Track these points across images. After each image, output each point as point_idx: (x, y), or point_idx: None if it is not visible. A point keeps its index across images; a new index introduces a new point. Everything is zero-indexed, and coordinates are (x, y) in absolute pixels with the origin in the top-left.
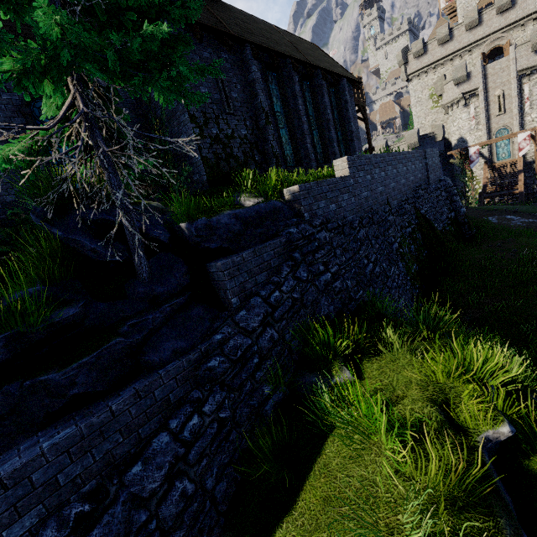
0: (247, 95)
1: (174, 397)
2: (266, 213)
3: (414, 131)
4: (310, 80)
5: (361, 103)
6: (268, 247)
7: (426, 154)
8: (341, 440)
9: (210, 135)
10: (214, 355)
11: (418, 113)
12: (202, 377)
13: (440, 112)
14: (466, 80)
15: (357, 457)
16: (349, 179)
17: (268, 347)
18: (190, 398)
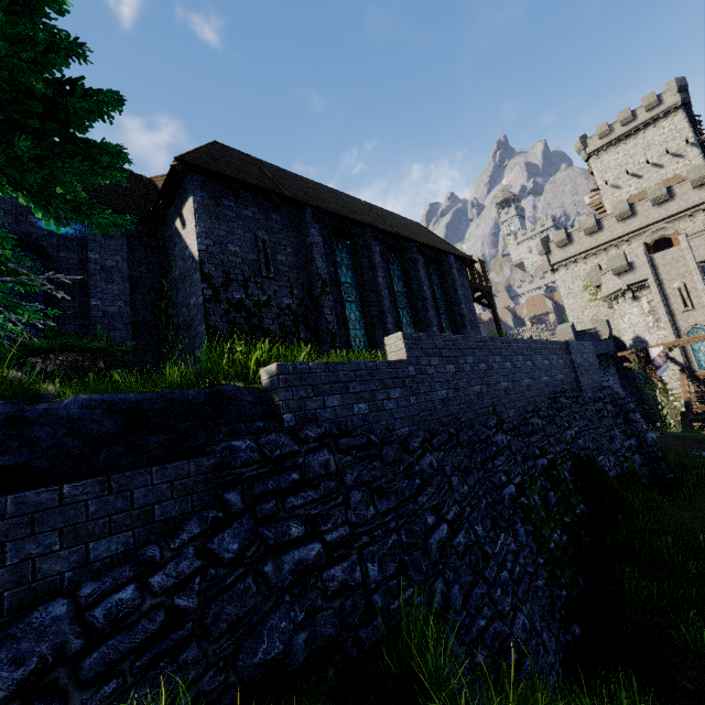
0: (302, 260)
1: None
2: (194, 406)
3: (567, 325)
4: (400, 253)
5: (484, 287)
6: (155, 475)
7: (570, 348)
8: None
9: (229, 299)
10: None
11: (571, 306)
12: None
13: (602, 305)
14: (628, 271)
15: None
16: (406, 367)
17: None
18: None
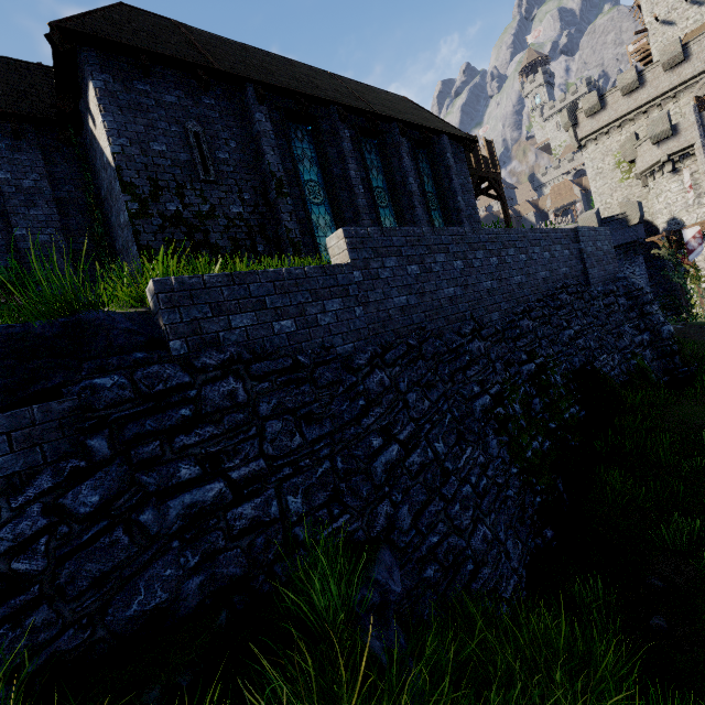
0: (250, 156)
1: None
2: (44, 341)
3: (591, 212)
4: (378, 138)
5: (492, 175)
6: None
7: (579, 235)
8: None
9: (161, 213)
10: None
11: (599, 189)
12: None
13: (635, 184)
14: (671, 136)
15: None
16: (349, 272)
17: None
18: None
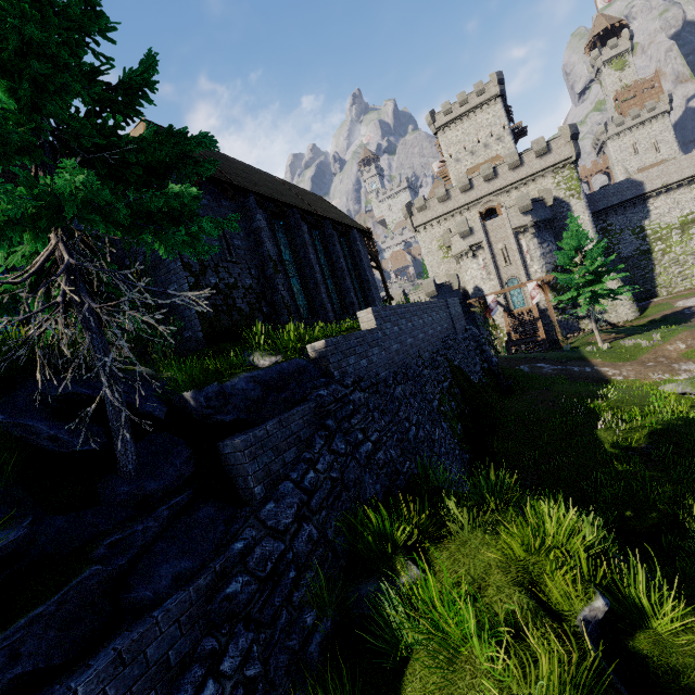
0: (252, 242)
1: (176, 655)
2: (290, 374)
3: (430, 280)
4: (319, 230)
5: (373, 252)
6: (295, 415)
7: (448, 304)
8: (424, 668)
9: (207, 285)
10: (234, 574)
11: (431, 263)
12: (218, 613)
13: (452, 262)
14: (470, 235)
15: (450, 686)
16: (377, 332)
17: (306, 552)
18: (200, 653)
